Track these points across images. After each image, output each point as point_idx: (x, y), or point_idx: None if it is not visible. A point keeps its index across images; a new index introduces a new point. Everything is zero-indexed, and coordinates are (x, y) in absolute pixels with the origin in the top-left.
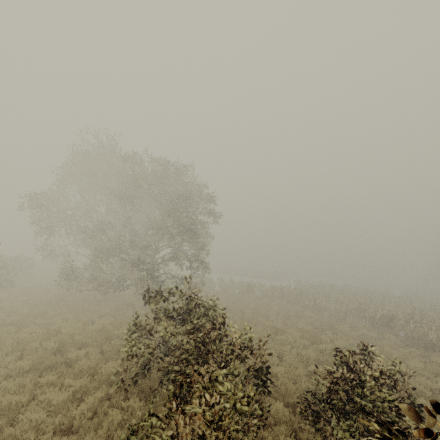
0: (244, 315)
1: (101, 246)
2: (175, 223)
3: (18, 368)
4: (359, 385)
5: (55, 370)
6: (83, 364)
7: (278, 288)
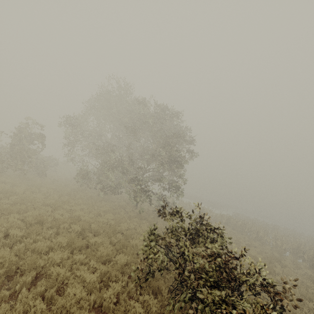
0: None
1: (109, 161)
2: (166, 154)
3: (58, 243)
4: None
5: (83, 251)
6: (102, 250)
7: (226, 216)
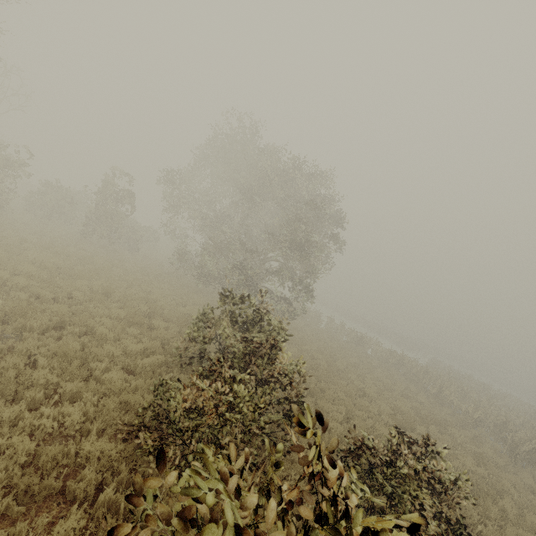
0: (335, 363)
1: (213, 238)
2: (289, 235)
3: (116, 314)
4: (389, 464)
5: (139, 327)
6: (161, 332)
7: (396, 355)
